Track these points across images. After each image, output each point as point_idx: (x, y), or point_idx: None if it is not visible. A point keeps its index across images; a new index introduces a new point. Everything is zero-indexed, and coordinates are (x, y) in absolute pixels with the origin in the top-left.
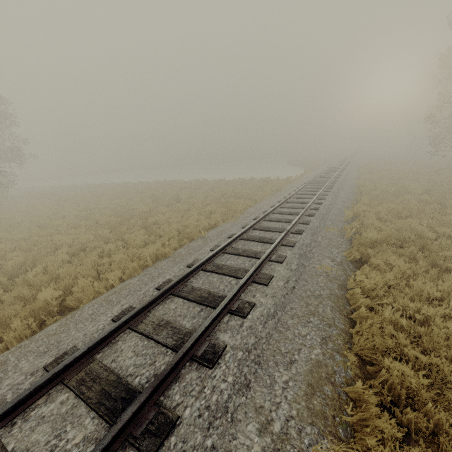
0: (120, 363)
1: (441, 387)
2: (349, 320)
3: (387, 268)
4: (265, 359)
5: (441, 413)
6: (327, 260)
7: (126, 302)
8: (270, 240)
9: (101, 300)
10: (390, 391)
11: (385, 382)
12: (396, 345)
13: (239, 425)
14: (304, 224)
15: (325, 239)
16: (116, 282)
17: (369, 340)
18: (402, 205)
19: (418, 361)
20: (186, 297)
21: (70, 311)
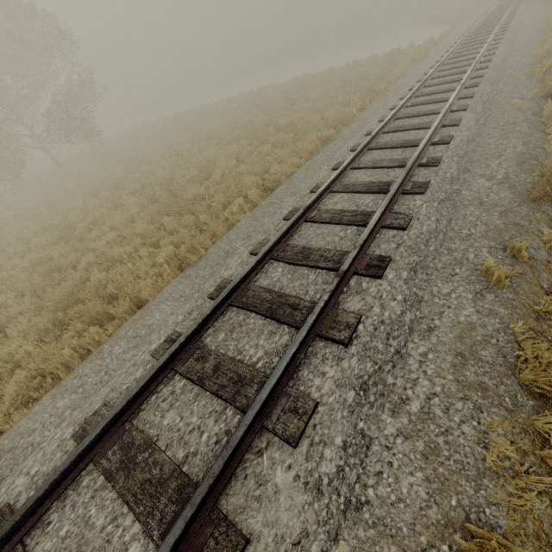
0: (362, 180)
1: None
2: (545, 133)
3: None
4: (475, 159)
5: None
6: (515, 100)
7: (331, 163)
8: (442, 99)
9: (303, 170)
10: None
11: None
12: None
13: (470, 182)
14: (478, 78)
15: (508, 85)
16: (303, 162)
17: None
18: None
19: None
20: (385, 147)
21: (272, 191)
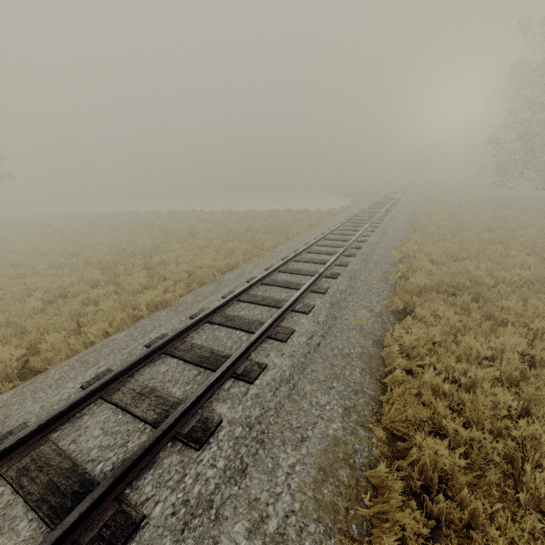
0: (81, 444)
1: (484, 467)
2: (381, 385)
3: (432, 320)
4: (270, 436)
5: (478, 501)
6: (363, 311)
7: (105, 364)
8: (297, 285)
9: (73, 361)
10: (422, 474)
11: (417, 462)
12: (435, 416)
13: (224, 524)
14: (342, 267)
15: (364, 284)
16: (98, 338)
17: (400, 411)
18: (459, 244)
19: (458, 436)
20: (182, 357)
21: (36, 374)
